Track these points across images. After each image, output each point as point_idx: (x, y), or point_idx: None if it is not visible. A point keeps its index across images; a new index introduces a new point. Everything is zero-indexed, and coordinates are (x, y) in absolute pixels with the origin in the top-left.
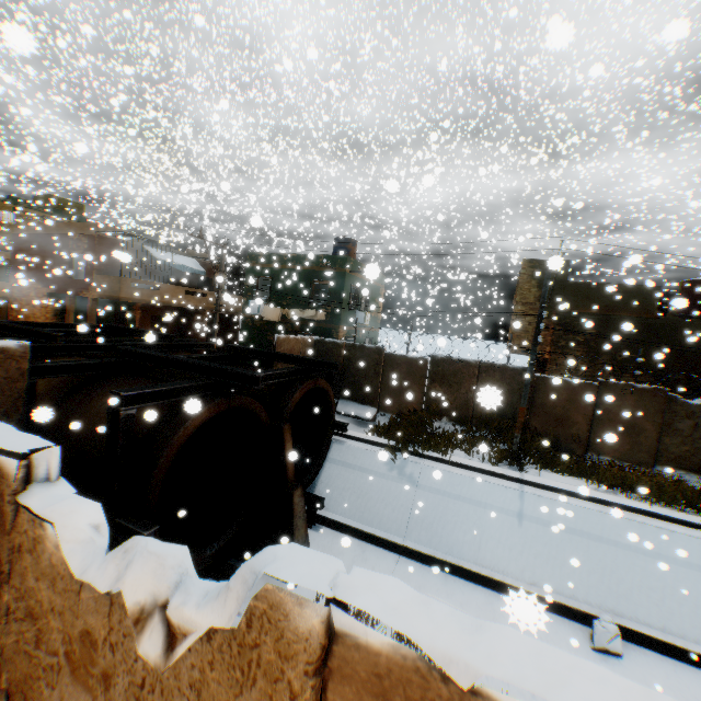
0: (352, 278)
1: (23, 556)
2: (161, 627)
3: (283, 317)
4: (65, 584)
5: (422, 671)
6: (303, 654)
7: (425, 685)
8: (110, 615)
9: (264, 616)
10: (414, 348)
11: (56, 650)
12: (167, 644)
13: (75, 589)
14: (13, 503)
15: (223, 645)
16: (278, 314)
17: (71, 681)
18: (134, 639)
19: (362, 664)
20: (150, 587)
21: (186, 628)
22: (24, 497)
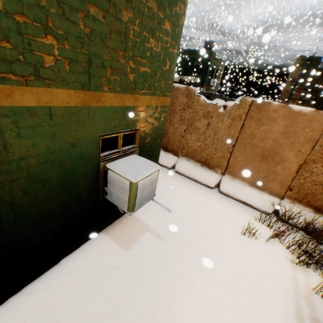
0: (212, 63)
1: (194, 103)
2: (222, 108)
3: (179, 80)
4: (204, 105)
5: (264, 102)
6: (248, 104)
7: (264, 103)
8: (213, 108)
9: (243, 101)
10: (236, 96)
11: (200, 116)
12: (223, 110)
13: (206, 106)
14: (193, 95)
15: (235, 106)
16: (178, 78)
17: (203, 119)
18: (218, 110)
19: (256, 103)
20: (221, 103)
21: (229, 105)
22: (196, 94)
